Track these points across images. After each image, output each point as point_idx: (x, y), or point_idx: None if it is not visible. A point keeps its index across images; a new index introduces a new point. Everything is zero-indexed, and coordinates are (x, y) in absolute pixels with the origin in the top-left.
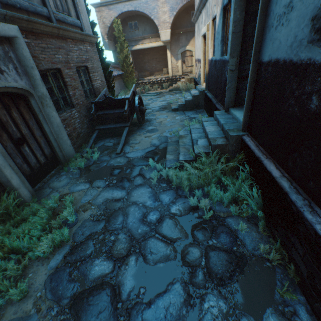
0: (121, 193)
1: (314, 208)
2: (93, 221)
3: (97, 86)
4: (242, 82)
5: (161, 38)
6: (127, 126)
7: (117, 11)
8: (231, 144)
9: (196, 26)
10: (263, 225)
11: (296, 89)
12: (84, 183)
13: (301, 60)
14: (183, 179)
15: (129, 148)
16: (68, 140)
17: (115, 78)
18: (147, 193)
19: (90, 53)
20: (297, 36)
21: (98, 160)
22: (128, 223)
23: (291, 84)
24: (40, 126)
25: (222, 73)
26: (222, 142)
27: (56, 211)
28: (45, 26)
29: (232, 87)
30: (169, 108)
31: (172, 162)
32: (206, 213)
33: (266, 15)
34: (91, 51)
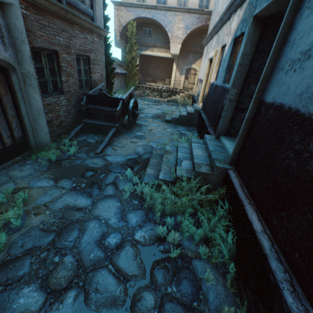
0: (85, 201)
1: (295, 288)
2: (41, 230)
3: (95, 79)
4: (237, 113)
5: (171, 51)
6: (115, 127)
7: (135, 15)
8: (215, 174)
9: (205, 49)
10: (232, 278)
11: (298, 143)
12: (48, 179)
13: (310, 114)
14: (157, 201)
15: (111, 150)
16: (46, 127)
17: (117, 76)
18: (115, 208)
19: (96, 45)
20: (309, 87)
21: (73, 156)
22: (81, 243)
23: (293, 135)
24: (16, 105)
25: (220, 100)
26: (207, 170)
27: (2, 207)
28: (51, 4)
29: (227, 116)
30: (162, 118)
31: (150, 178)
32: (173, 249)
33: (278, 56)
34: (97, 43)
